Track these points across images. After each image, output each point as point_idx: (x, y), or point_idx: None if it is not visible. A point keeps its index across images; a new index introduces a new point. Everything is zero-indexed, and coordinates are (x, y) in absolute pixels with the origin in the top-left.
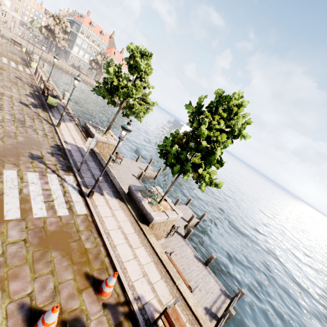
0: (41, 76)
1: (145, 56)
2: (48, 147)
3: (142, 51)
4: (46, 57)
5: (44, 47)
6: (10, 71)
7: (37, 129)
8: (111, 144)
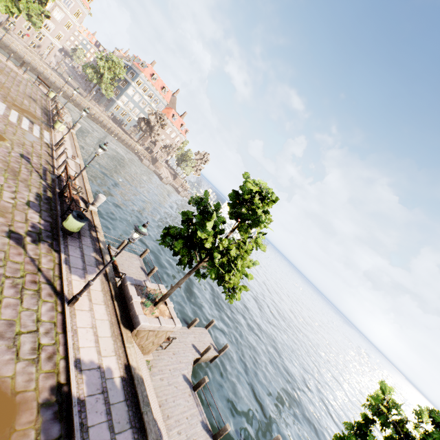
0: (67, 162)
1: (265, 199)
2: (31, 415)
3: (263, 192)
4: (80, 102)
5: (85, 112)
6: (15, 142)
7: (22, 330)
8: (163, 330)
